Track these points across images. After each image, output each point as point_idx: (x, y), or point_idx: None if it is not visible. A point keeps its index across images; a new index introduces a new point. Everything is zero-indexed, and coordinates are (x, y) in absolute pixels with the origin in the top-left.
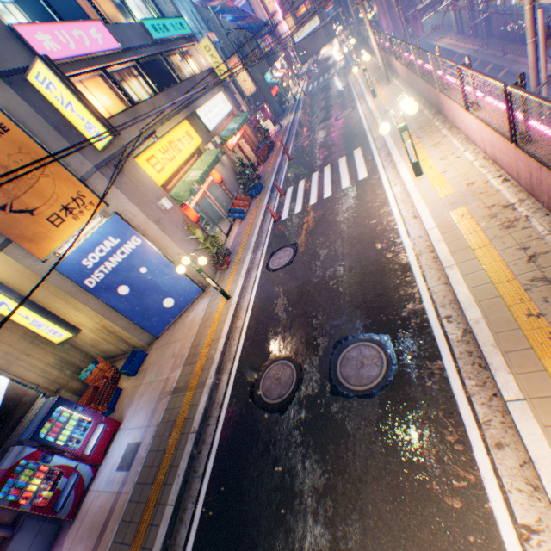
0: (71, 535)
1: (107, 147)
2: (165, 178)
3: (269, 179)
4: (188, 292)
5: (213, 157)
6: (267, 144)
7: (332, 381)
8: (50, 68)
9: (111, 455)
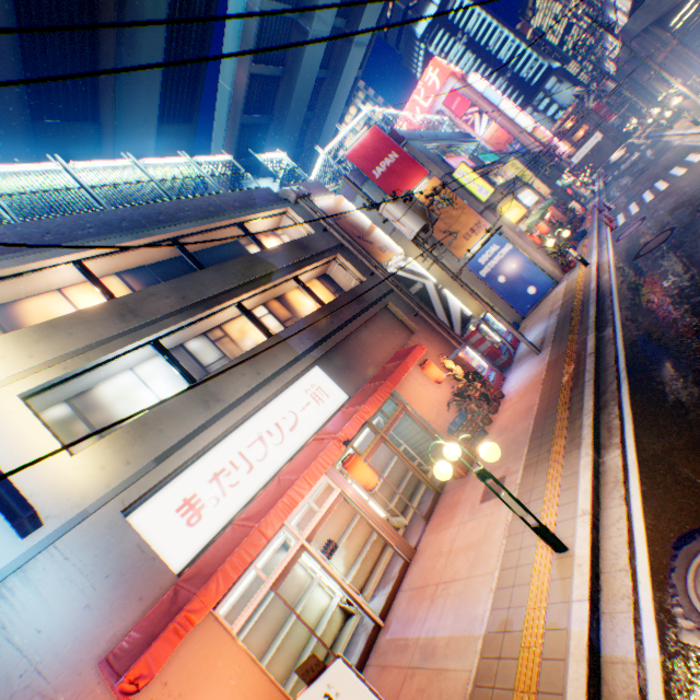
0: (513, 364)
1: (487, 199)
2: (513, 223)
3: (589, 228)
4: (543, 284)
5: (540, 213)
6: (575, 218)
7: (699, 212)
8: (466, 166)
9: (521, 345)
